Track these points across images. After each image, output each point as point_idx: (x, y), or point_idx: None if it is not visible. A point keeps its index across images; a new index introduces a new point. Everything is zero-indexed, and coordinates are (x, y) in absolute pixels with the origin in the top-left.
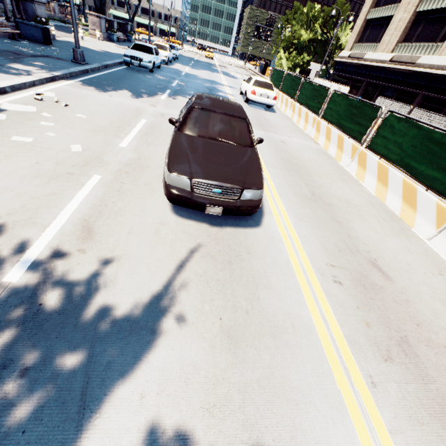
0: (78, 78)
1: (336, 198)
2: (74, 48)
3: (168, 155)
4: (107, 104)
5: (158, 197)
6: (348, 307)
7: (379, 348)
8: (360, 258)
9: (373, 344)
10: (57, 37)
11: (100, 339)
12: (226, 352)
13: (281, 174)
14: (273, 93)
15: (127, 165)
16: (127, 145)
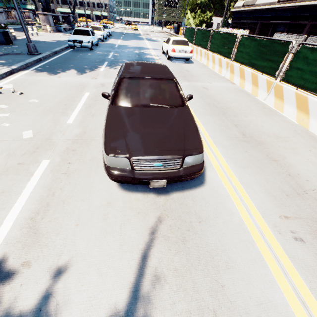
0: (33, 67)
1: (265, 134)
2: (27, 43)
3: (104, 134)
4: (56, 85)
5: (104, 172)
6: None
7: None
8: (309, 200)
9: None
10: (18, 37)
11: None
12: None
13: (211, 120)
14: (189, 47)
15: (74, 142)
16: (74, 121)
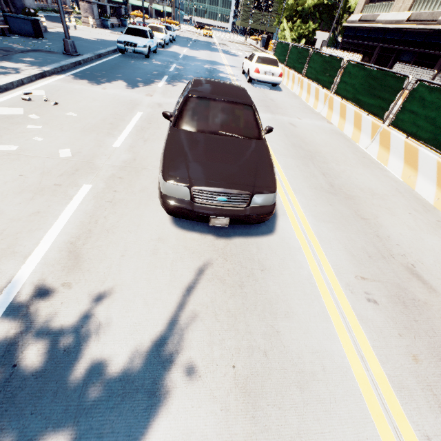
0: (70, 71)
1: (359, 188)
2: (64, 39)
3: (163, 158)
4: (100, 98)
5: (156, 206)
6: (389, 335)
7: (434, 392)
8: (395, 264)
9: (425, 388)
10: (50, 28)
11: (85, 410)
12: (243, 417)
13: (293, 164)
14: (278, 69)
15: (121, 169)
16: (121, 145)
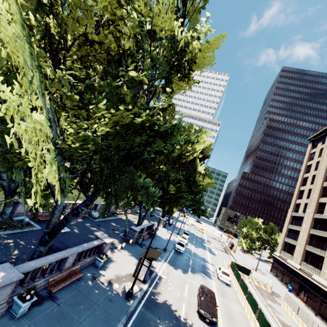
0: (166, 260)
1: None
2: (165, 247)
3: (200, 304)
4: (177, 276)
5: (195, 313)
6: None
7: None
8: None
9: None
10: None
11: None
12: None
13: (225, 318)
14: (229, 278)
15: (188, 302)
16: (186, 295)
